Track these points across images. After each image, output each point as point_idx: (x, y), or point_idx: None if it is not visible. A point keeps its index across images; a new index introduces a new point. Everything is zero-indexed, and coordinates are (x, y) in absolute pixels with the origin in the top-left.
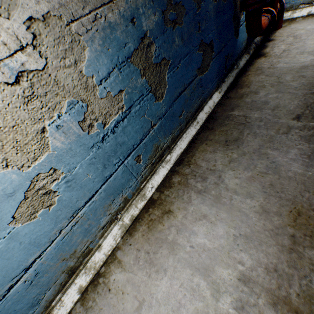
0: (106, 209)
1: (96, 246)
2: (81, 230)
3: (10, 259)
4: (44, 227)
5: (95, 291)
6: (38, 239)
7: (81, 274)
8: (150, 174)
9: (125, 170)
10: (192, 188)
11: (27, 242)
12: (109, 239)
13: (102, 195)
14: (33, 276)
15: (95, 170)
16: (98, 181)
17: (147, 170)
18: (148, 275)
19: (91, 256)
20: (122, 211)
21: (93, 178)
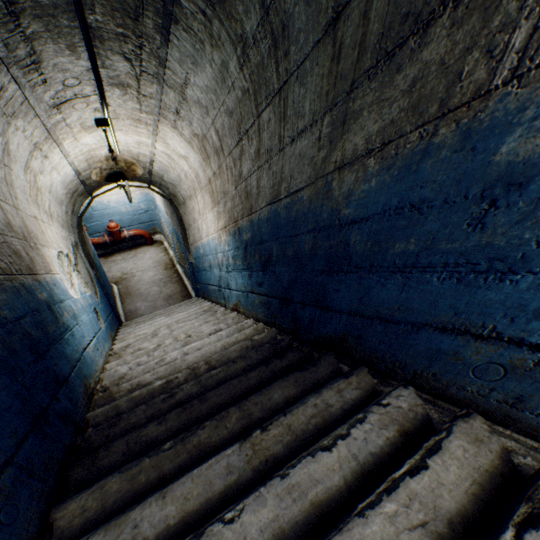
0: None
1: None
2: None
3: None
4: None
5: None
6: None
7: None
8: None
9: None
10: None
11: None
12: None
13: None
14: None
15: None
16: None
17: None
18: None
19: None
20: None
21: None
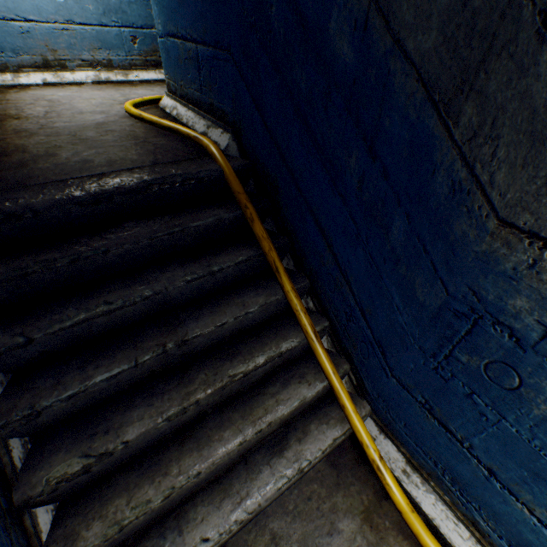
0: (92, 48)
1: (72, 69)
2: (68, 40)
3: (24, 2)
4: (49, 7)
5: (54, 88)
6: (42, 10)
7: (51, 74)
8: (141, 68)
9: (120, 36)
10: (162, 87)
11: (37, 4)
12: (83, 74)
13: (94, 33)
14: (27, 31)
15: (97, 10)
16: (96, 19)
17: (140, 61)
18: (93, 91)
19: (65, 71)
20: (104, 68)
21: (93, 13)
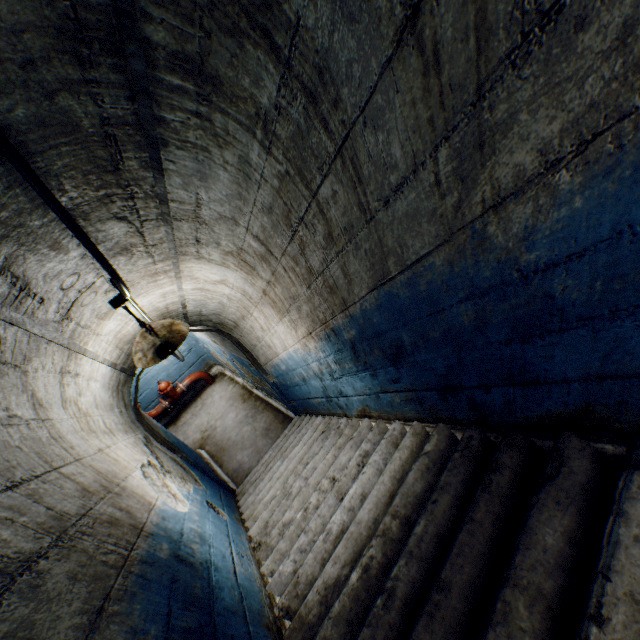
0: None
1: None
2: None
3: None
4: None
5: None
6: None
7: None
8: None
9: None
10: None
11: None
12: None
13: None
14: None
15: None
16: None
17: None
18: None
19: None
20: None
21: None
